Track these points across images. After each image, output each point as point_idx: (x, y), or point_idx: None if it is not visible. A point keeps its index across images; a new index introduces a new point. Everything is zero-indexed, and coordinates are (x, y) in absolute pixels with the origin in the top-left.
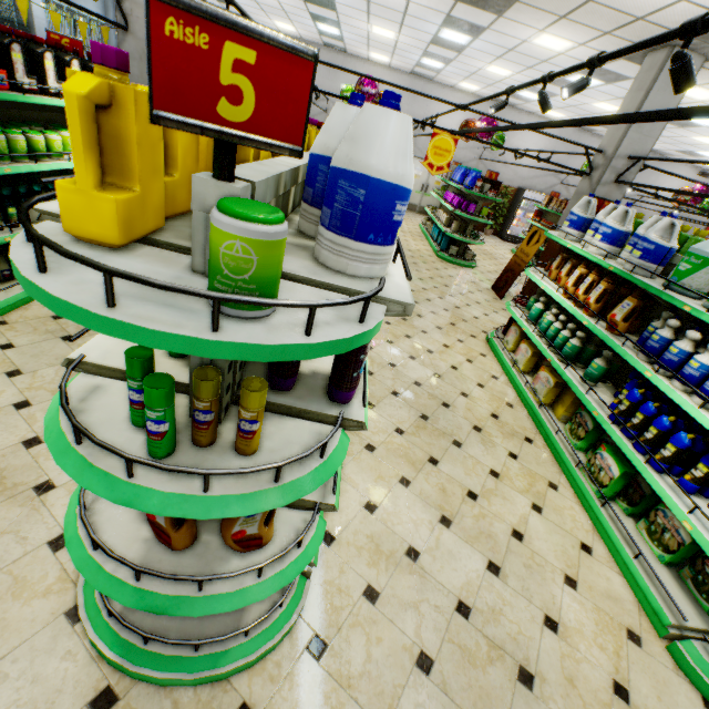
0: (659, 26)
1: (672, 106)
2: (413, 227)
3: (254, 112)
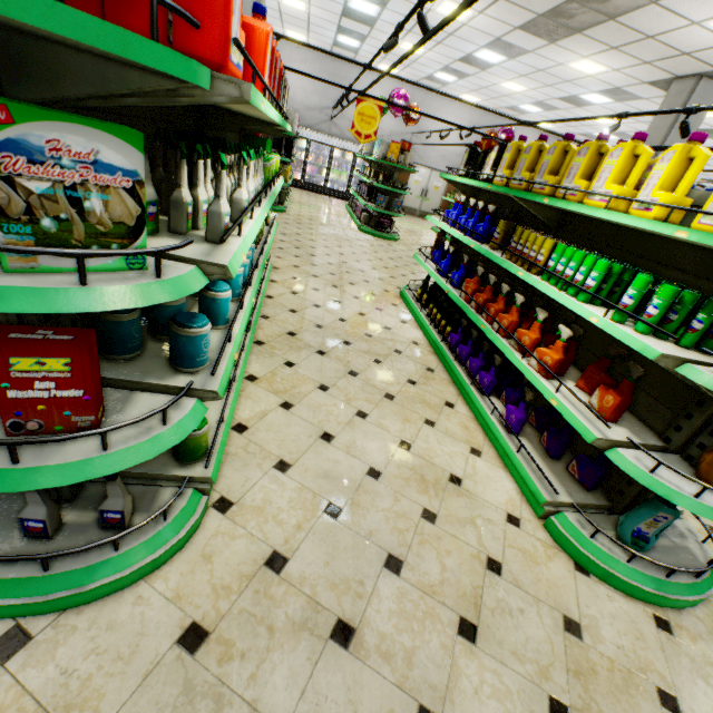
0: (699, 60)
1: (697, 125)
2: (429, 231)
3: None
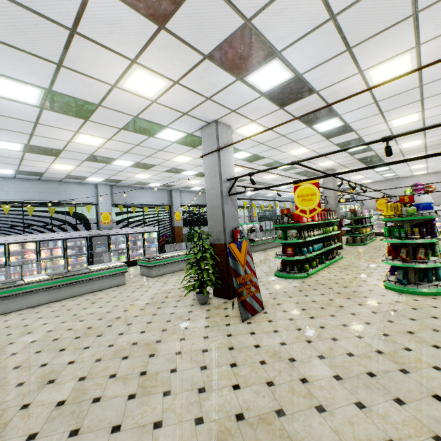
0: None
1: None
2: None
3: (408, 200)
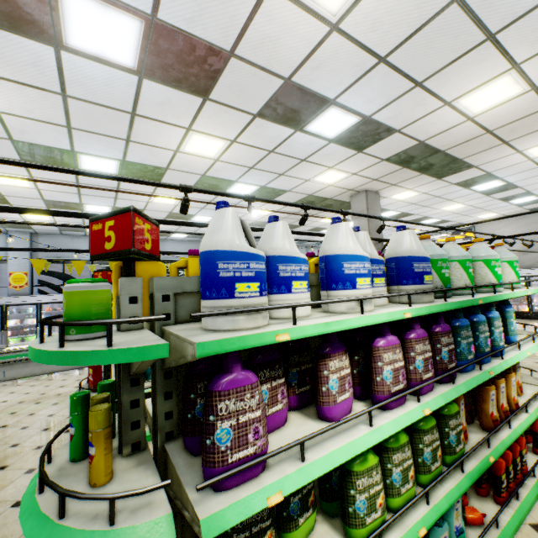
0: None
1: None
2: None
3: (115, 242)
